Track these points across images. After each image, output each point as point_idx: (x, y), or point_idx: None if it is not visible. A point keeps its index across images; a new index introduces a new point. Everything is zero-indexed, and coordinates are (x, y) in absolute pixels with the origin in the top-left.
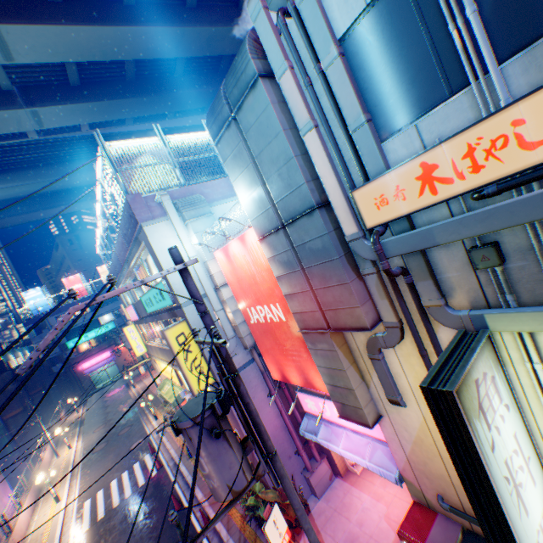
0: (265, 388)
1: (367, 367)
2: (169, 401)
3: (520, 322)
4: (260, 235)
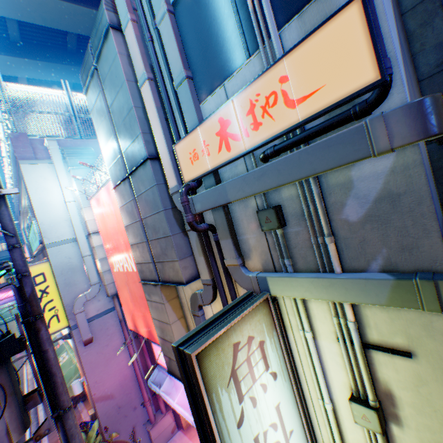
0: (123, 336)
1: (194, 323)
2: None
3: (292, 288)
4: (115, 184)
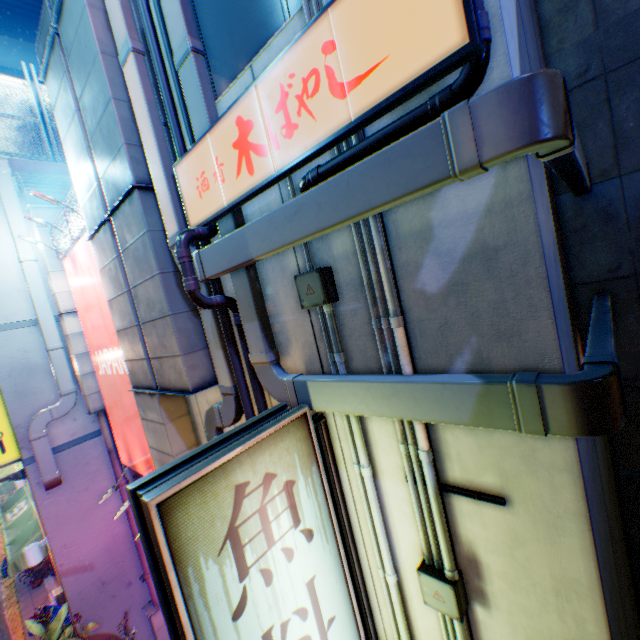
0: (114, 475)
1: None
2: None
3: (342, 398)
4: (92, 231)
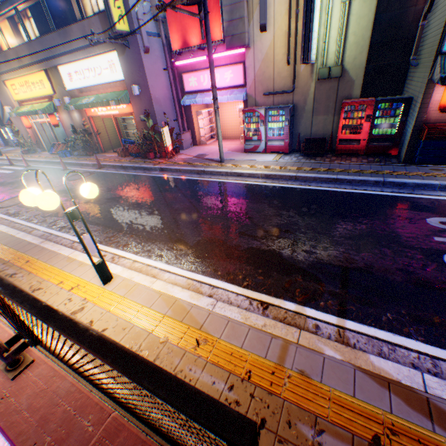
0: (163, 64)
1: (253, 9)
2: (37, 112)
3: None
4: None
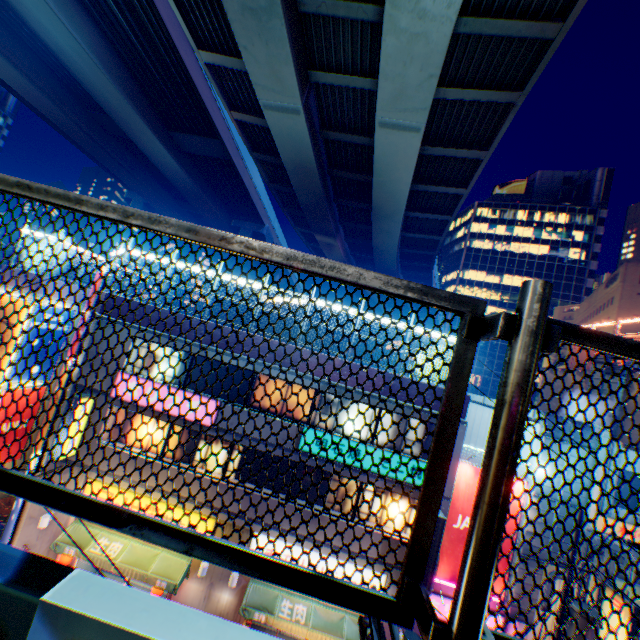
0: None
1: None
2: (152, 578)
3: (619, 583)
4: (537, 492)
